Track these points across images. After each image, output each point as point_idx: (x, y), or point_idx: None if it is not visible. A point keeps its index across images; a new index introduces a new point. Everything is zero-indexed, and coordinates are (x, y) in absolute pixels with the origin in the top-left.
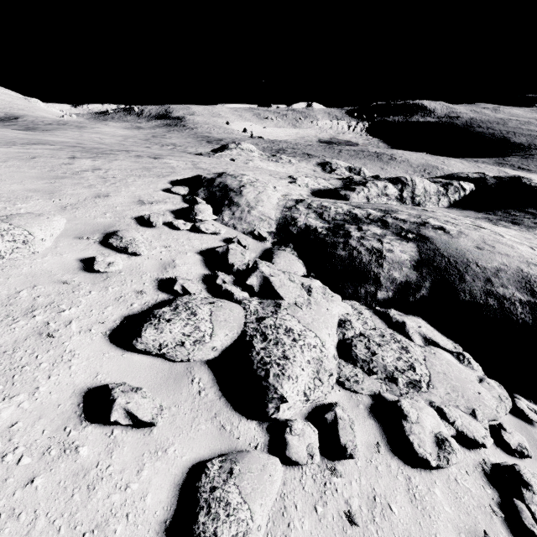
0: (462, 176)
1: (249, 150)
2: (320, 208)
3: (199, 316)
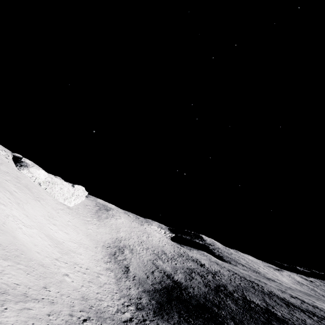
0: None
1: None
2: None
3: None
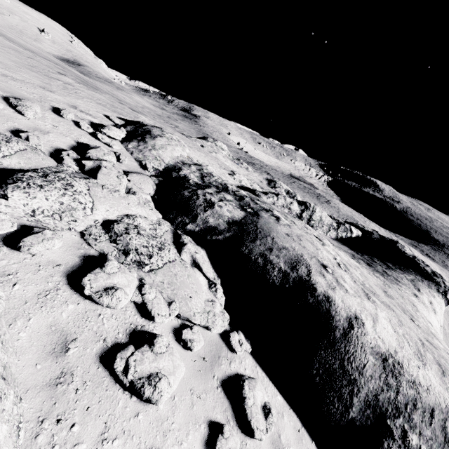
0: (360, 226)
1: (221, 148)
2: (207, 173)
3: (10, 144)
